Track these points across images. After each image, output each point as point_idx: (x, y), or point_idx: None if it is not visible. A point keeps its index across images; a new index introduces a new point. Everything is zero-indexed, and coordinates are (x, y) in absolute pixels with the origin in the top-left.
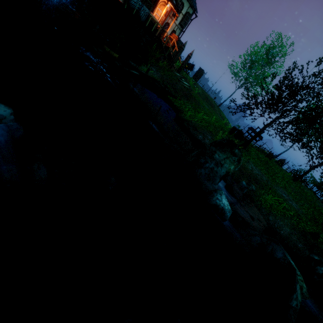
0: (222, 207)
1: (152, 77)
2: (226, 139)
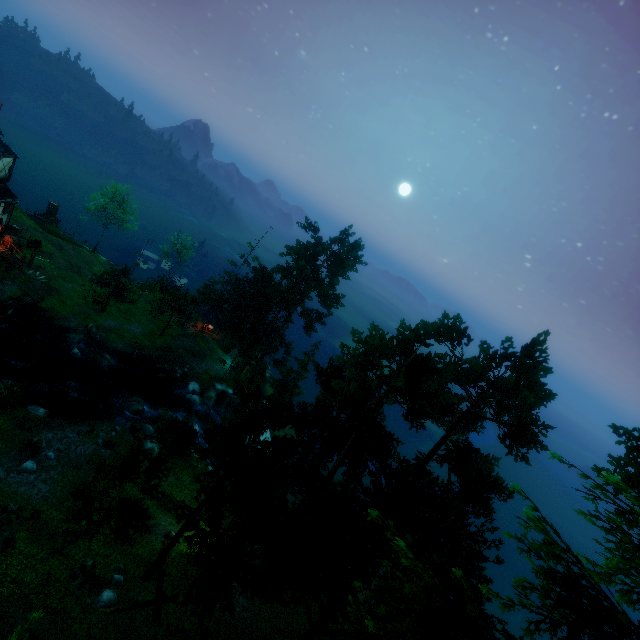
0: (76, 353)
1: (16, 298)
2: (73, 329)
